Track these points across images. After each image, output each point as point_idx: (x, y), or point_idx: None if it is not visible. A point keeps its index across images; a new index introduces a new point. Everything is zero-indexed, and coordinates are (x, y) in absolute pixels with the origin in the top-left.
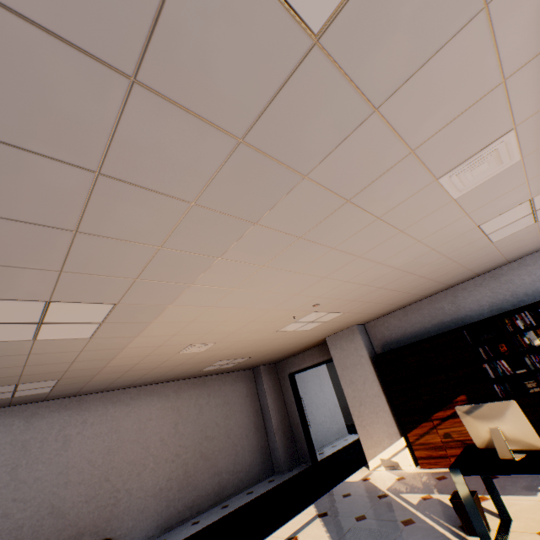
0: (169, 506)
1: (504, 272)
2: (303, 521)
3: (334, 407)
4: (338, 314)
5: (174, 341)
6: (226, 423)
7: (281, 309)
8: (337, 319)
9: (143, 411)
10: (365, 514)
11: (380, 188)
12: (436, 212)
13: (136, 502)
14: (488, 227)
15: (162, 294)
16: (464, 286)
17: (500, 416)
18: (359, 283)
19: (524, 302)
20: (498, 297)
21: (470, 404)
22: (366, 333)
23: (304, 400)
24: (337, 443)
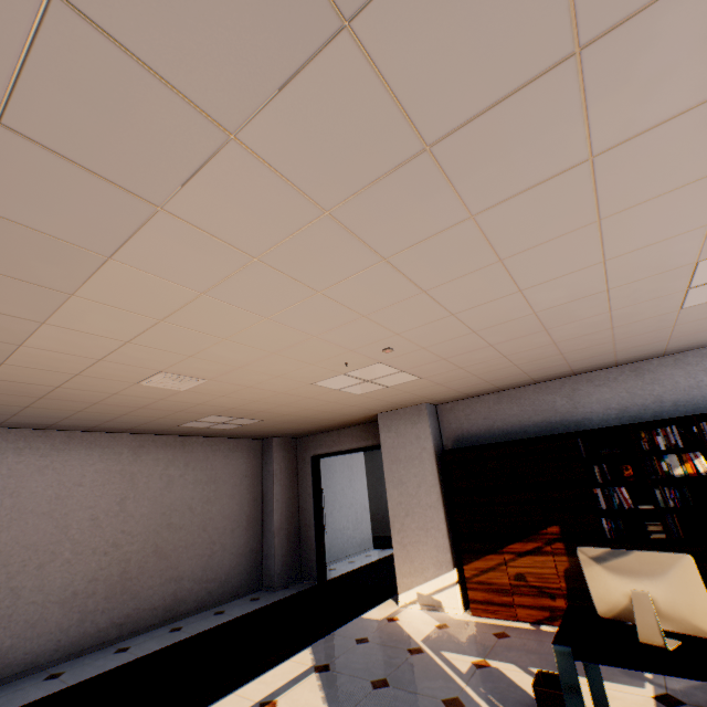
0: (83, 620)
1: (653, 368)
2: (290, 674)
3: (363, 510)
4: (412, 378)
5: (128, 356)
6: (205, 510)
7: (331, 340)
8: (407, 386)
9: (71, 470)
10: (388, 678)
11: (661, 36)
12: (681, 191)
13: (25, 609)
14: (705, 271)
15: (86, 212)
16: (591, 377)
17: (658, 576)
18: (469, 324)
19: (669, 414)
20: (635, 400)
21: (563, 540)
22: (437, 418)
23: (325, 495)
24: (357, 558)
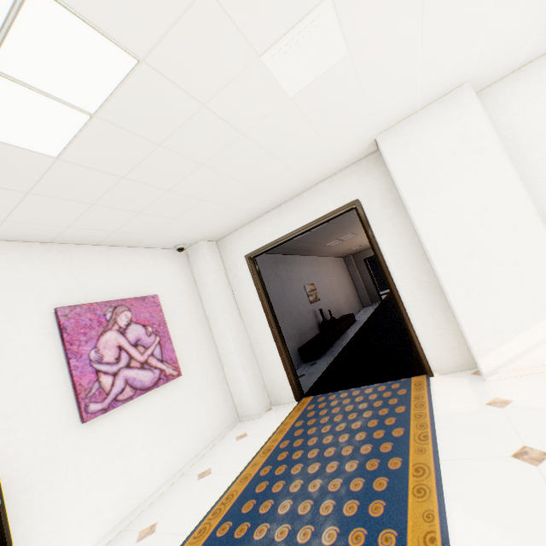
0: (348, 310)
1: None
2: None
3: None
4: None
5: None
6: (347, 282)
7: None
8: None
9: (329, 269)
10: None
11: None
12: None
13: (342, 305)
14: None
15: None
16: None
17: None
18: None
19: None
20: None
21: None
22: None
23: None
24: None
